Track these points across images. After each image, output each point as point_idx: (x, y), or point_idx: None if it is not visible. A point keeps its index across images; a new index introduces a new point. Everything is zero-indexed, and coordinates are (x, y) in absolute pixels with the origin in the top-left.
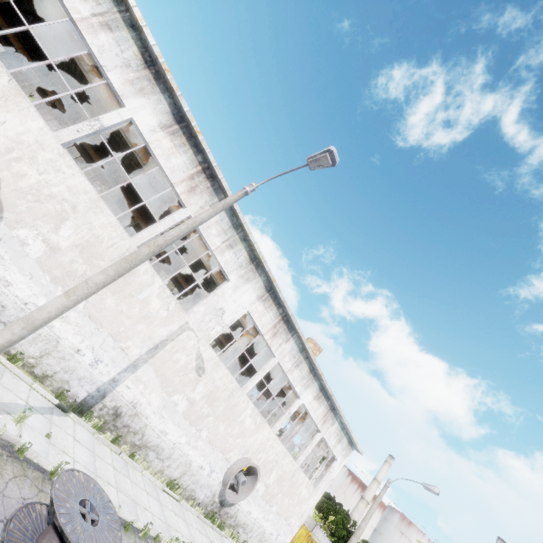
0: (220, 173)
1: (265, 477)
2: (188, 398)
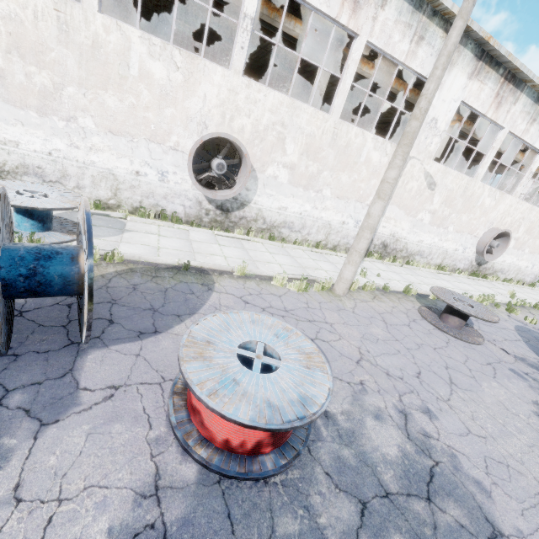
0: None
1: (513, 234)
2: (429, 211)
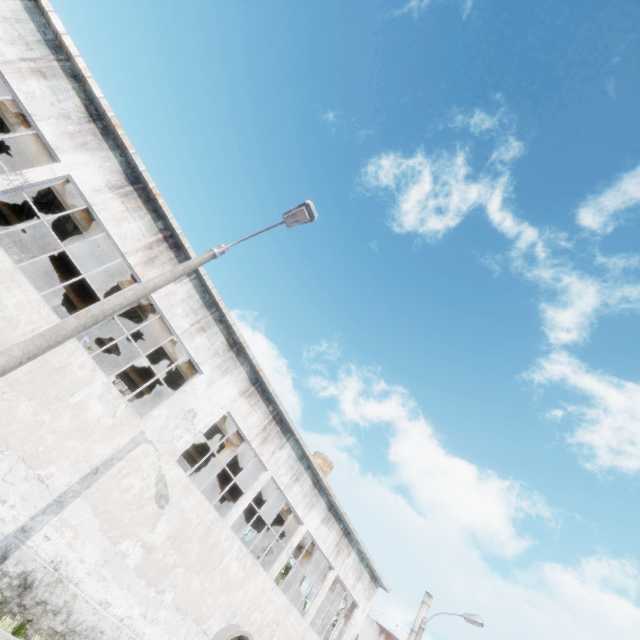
0: (186, 242)
1: None
2: (144, 543)
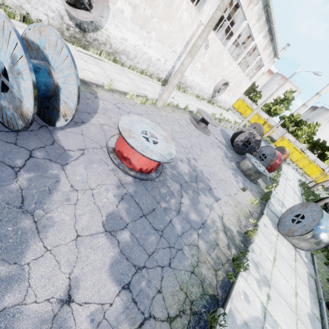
0: None
1: (230, 84)
2: (201, 63)
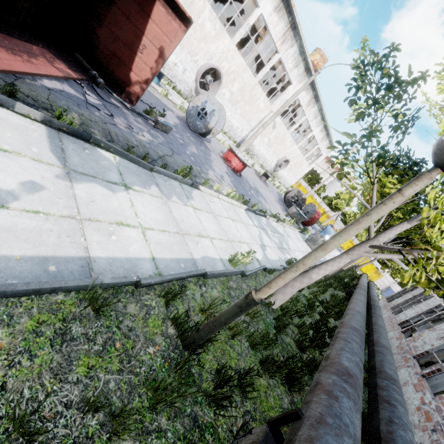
0: (300, 27)
1: (291, 163)
2: (268, 138)
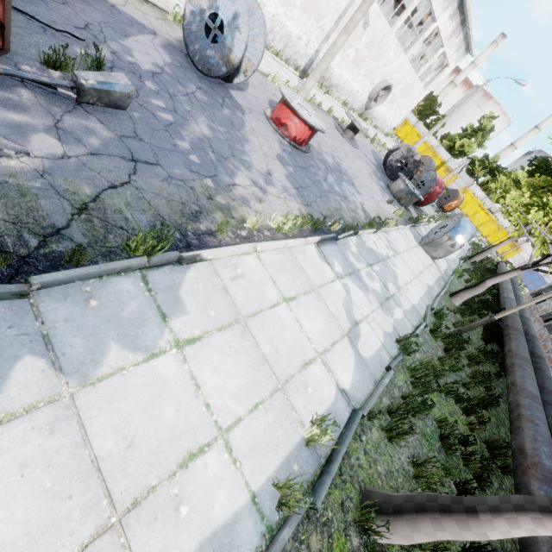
0: None
1: (394, 89)
2: (356, 49)
